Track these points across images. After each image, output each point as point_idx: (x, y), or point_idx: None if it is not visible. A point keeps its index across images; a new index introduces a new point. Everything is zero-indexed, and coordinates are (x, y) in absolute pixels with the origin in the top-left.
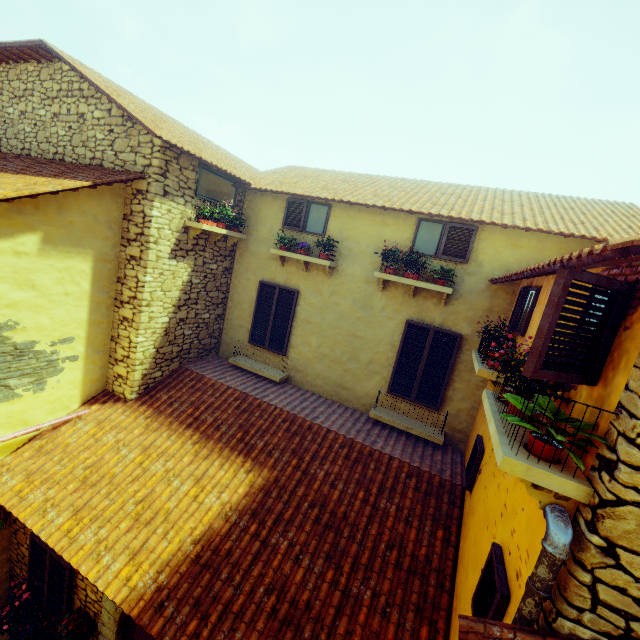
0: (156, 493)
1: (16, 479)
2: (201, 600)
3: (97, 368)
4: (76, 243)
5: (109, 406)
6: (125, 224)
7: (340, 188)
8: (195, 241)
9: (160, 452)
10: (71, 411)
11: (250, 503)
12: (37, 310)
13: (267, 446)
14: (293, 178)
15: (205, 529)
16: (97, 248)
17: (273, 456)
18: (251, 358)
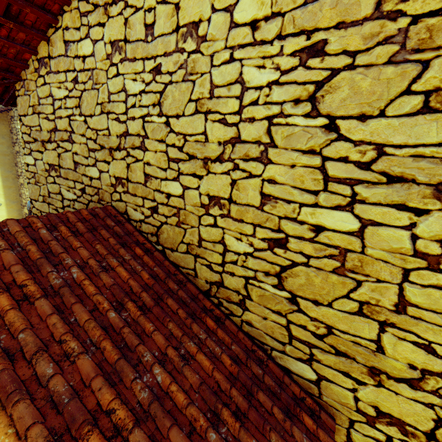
0: None
1: None
2: None
3: (15, 210)
4: None
5: None
6: (11, 135)
7: None
8: None
9: None
10: None
11: None
12: None
13: None
14: None
15: None
16: None
17: None
18: None
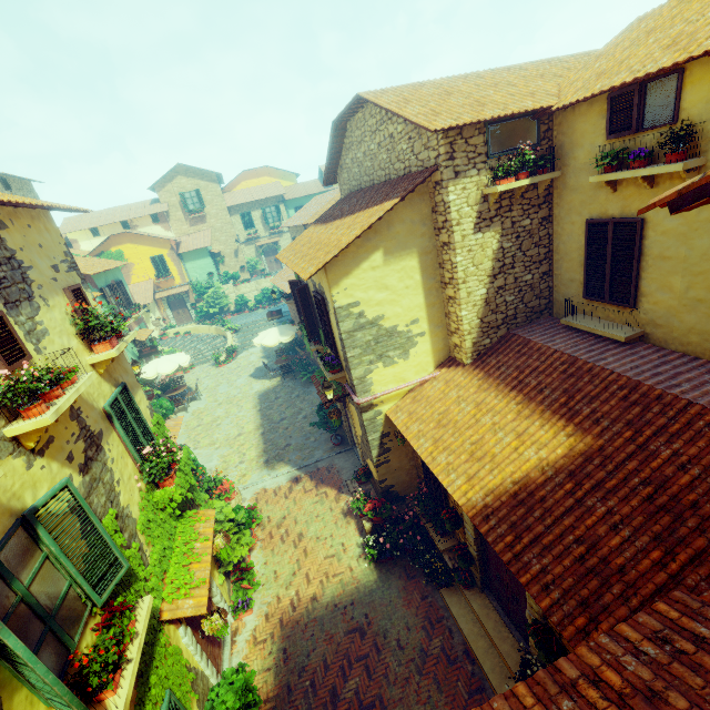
0: (485, 439)
1: (404, 416)
2: (516, 525)
3: (440, 340)
4: (404, 247)
5: (452, 369)
6: (434, 216)
7: (706, 23)
8: (497, 205)
9: (488, 408)
10: (429, 373)
11: (568, 464)
12: (392, 304)
13: (594, 413)
14: (623, 52)
15: (523, 475)
16: (418, 245)
17: (600, 424)
18: (590, 315)
